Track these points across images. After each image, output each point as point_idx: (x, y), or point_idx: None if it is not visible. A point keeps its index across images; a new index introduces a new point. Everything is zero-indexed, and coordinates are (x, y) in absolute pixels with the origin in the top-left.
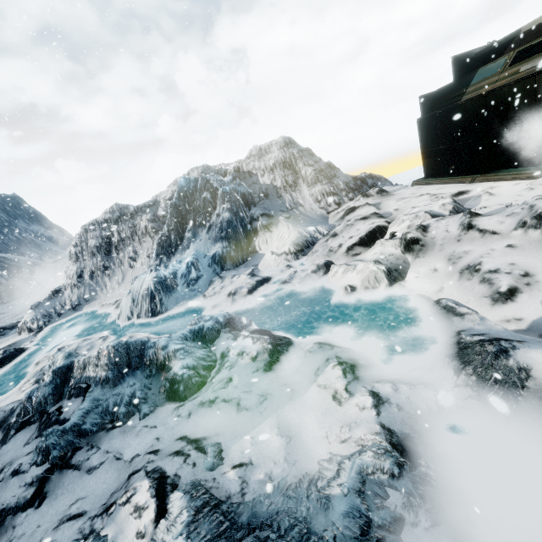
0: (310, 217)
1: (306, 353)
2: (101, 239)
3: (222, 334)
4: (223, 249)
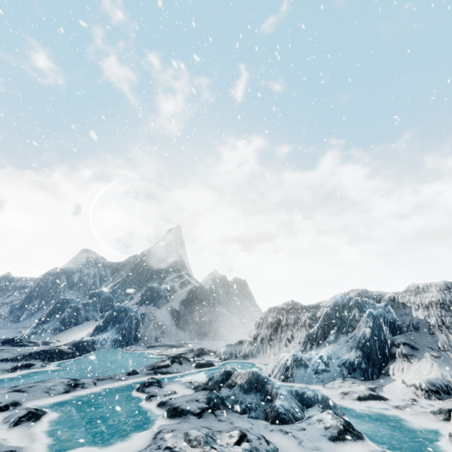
0: None
1: (369, 450)
2: (275, 319)
3: (315, 406)
4: (355, 358)
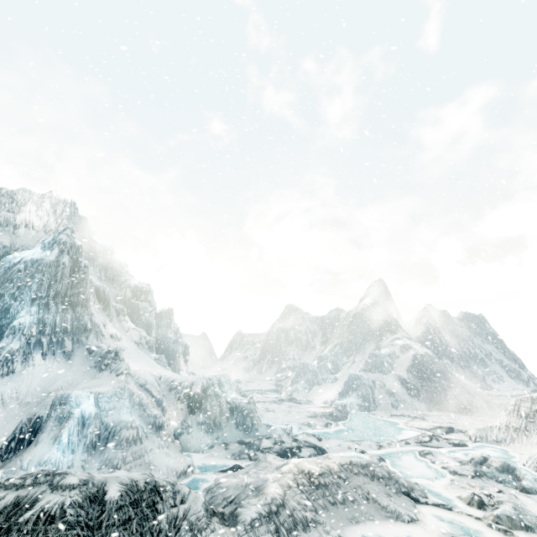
0: None
1: None
2: (529, 409)
3: None
4: None
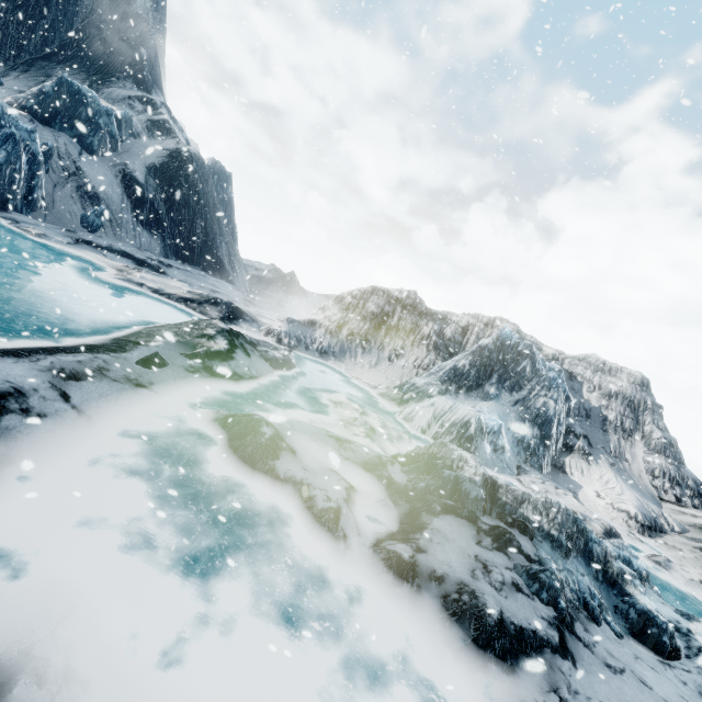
0: (637, 485)
1: None
2: (381, 310)
3: (648, 589)
4: (532, 438)
